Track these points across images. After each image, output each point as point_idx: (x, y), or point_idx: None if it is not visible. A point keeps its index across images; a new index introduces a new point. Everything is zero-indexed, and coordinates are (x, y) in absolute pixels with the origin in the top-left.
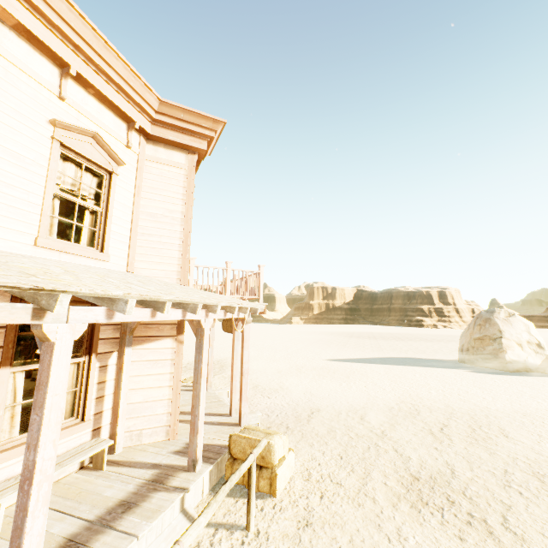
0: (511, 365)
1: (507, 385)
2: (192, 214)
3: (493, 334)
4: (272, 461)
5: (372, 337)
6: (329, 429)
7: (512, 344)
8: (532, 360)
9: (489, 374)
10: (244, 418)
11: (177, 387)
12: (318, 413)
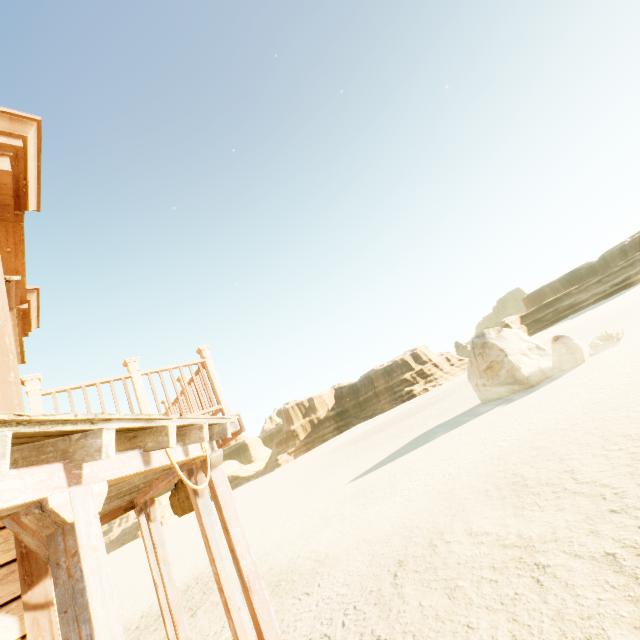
0: (532, 378)
1: (553, 396)
2: (3, 288)
3: (497, 356)
4: None
5: (378, 431)
6: (445, 590)
7: (519, 357)
8: (544, 365)
9: (523, 397)
10: None
11: None
12: (404, 571)
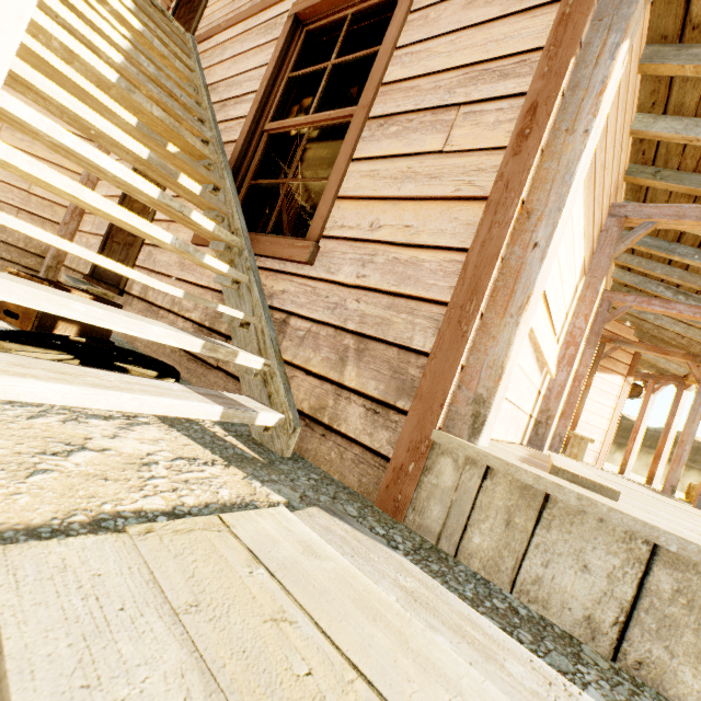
0: None
1: None
2: None
3: None
4: None
5: None
6: None
7: None
8: None
9: None
10: (656, 480)
11: (614, 423)
12: None
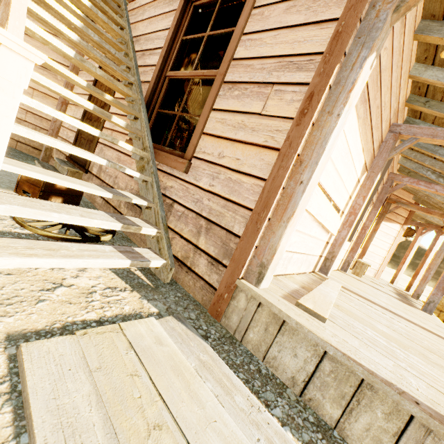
0: None
1: None
2: None
3: None
4: None
5: None
6: None
7: None
8: None
9: None
10: (412, 288)
11: (390, 253)
12: None
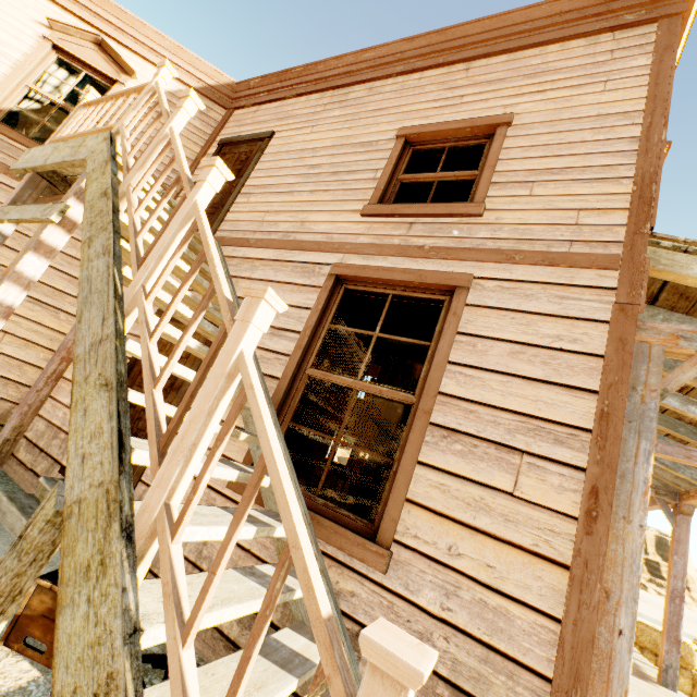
0: None
1: None
2: None
3: None
4: (693, 664)
5: None
6: None
7: None
8: None
9: None
10: None
11: None
12: None
